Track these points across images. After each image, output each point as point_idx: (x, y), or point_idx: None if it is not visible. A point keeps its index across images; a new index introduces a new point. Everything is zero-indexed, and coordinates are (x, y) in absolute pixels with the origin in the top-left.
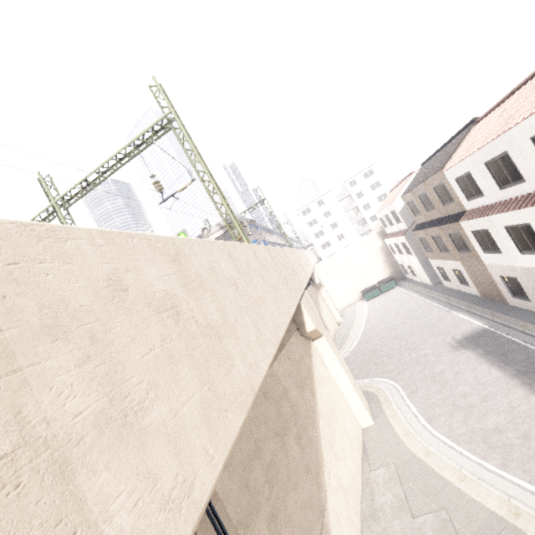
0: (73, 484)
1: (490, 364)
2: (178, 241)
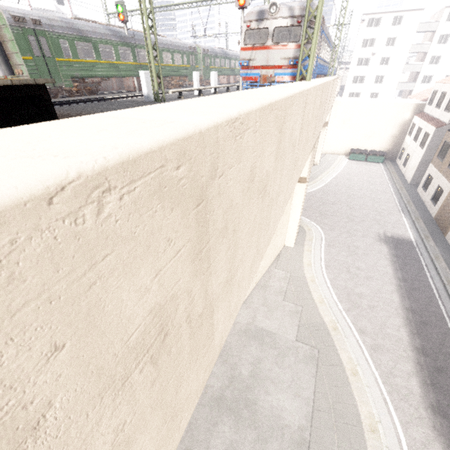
0: (212, 319)
1: (391, 263)
2: (289, 101)
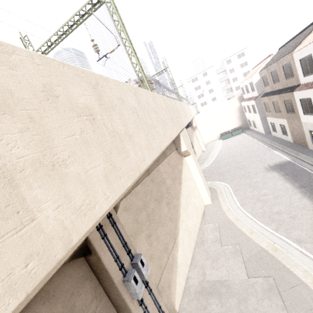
0: (17, 190)
1: (285, 180)
2: (98, 76)
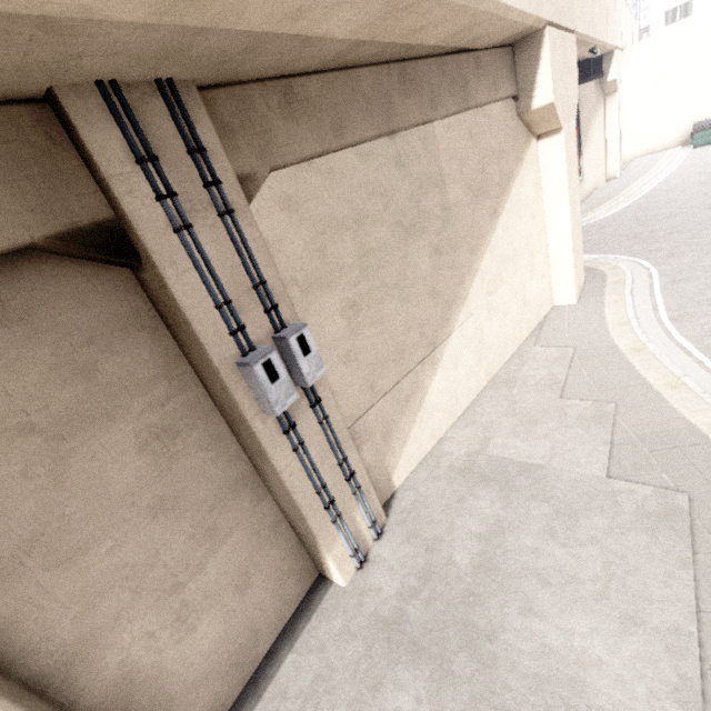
0: None
1: None
2: None
